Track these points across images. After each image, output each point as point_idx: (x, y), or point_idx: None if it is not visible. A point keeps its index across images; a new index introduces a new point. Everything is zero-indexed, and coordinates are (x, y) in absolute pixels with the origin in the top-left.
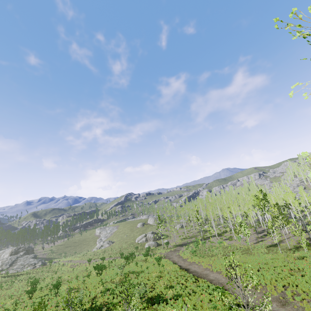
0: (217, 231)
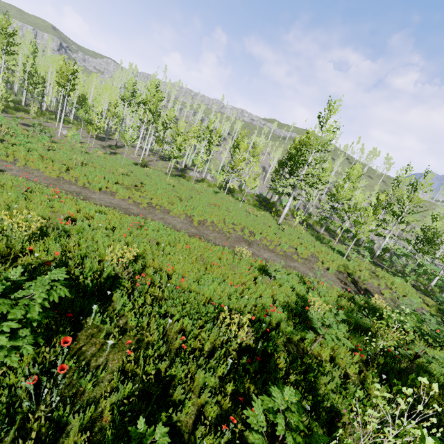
0: None
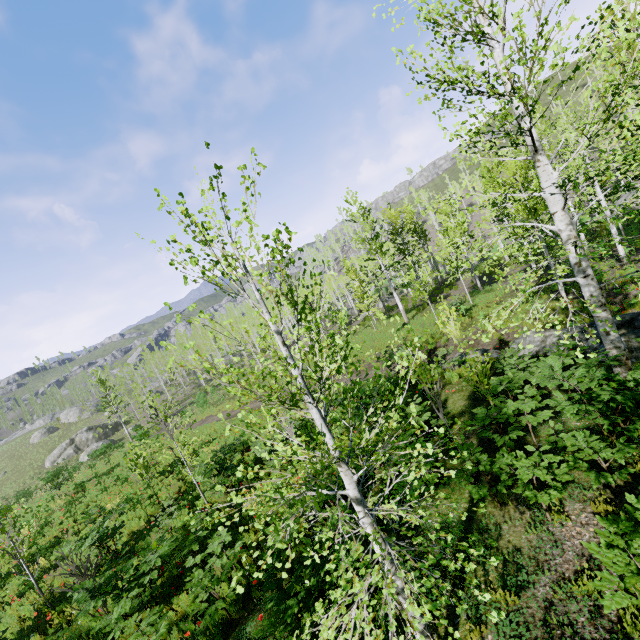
0: None
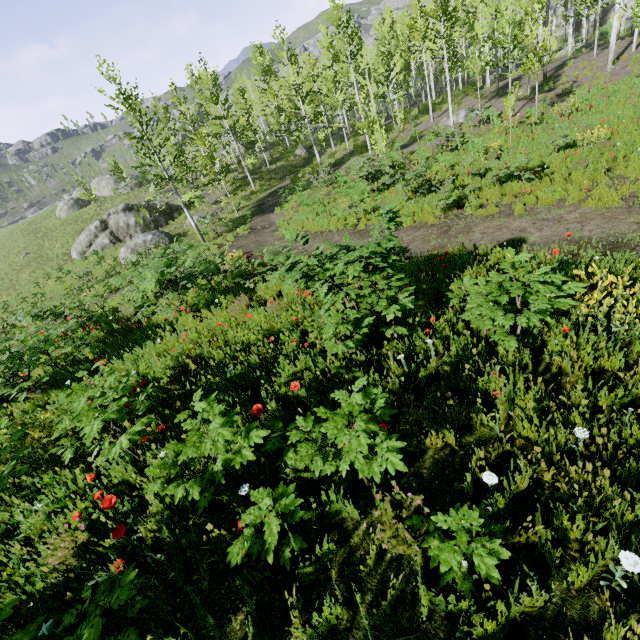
0: (344, 147)
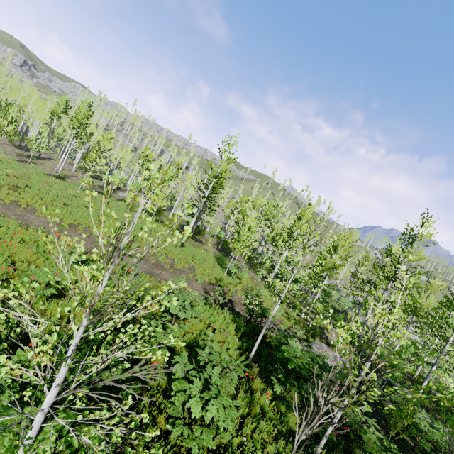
0: None
